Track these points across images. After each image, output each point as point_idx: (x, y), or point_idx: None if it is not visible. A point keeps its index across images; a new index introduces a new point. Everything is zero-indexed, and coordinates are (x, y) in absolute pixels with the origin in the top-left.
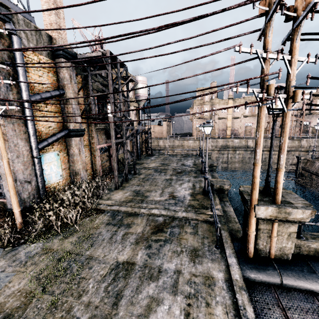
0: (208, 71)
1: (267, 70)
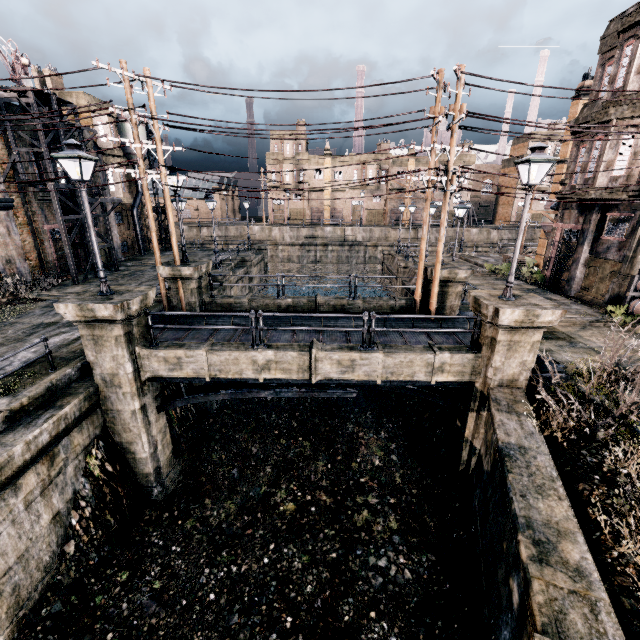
0: (101, 150)
1: (139, 155)
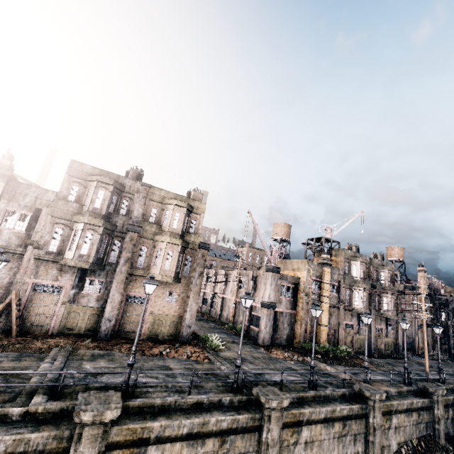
0: None
1: None
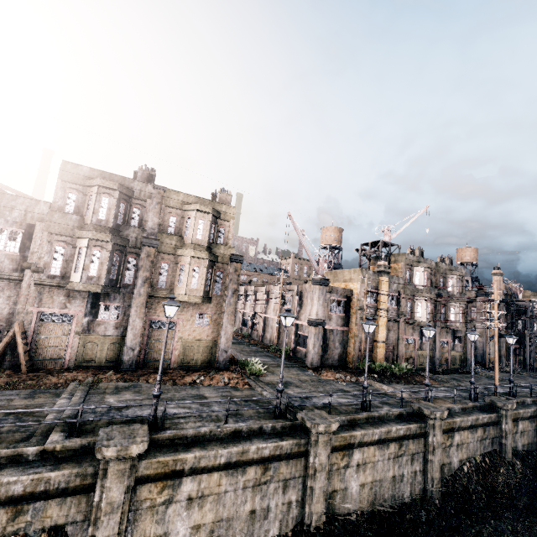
0: None
1: None
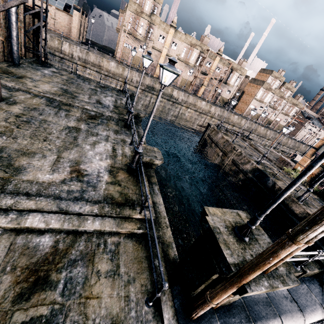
0: None
1: None
